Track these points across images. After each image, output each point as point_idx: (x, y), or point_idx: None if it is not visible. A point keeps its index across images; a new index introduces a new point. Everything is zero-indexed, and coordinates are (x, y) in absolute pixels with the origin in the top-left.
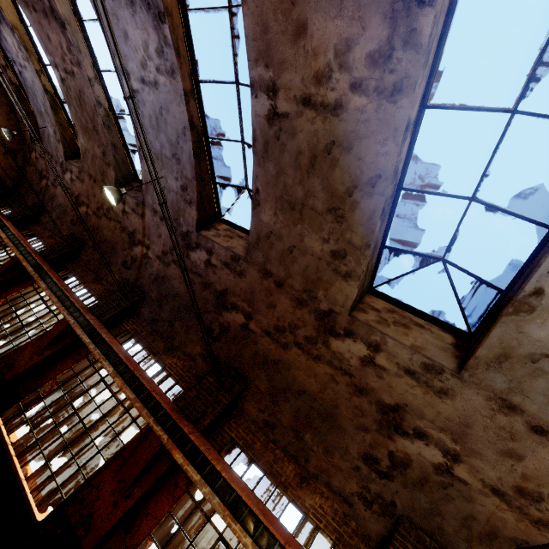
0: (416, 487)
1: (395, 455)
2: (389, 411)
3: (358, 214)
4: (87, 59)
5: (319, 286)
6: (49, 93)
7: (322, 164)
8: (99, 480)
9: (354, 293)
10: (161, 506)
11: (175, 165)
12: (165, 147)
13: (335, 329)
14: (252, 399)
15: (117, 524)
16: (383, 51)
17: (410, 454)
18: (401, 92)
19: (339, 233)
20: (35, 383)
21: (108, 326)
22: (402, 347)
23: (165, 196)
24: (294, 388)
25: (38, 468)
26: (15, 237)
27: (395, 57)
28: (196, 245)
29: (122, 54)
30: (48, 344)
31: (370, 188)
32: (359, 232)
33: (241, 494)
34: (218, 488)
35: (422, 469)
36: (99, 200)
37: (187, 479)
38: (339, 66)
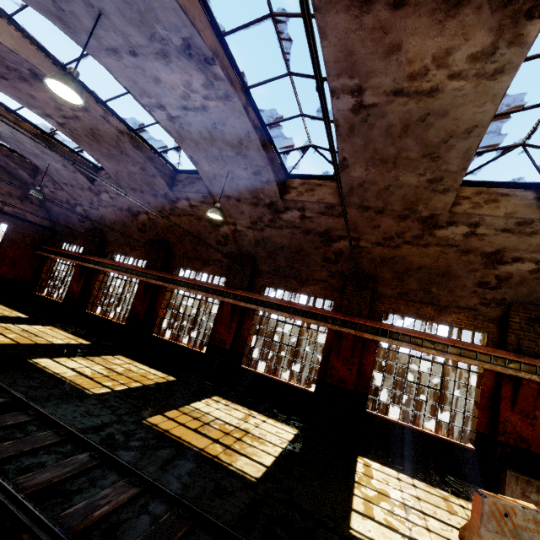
0: (518, 286)
1: (499, 276)
2: (492, 255)
3: (453, 152)
4: (90, 101)
5: (419, 204)
6: (38, 136)
7: (416, 129)
8: (331, 365)
9: (453, 200)
10: (369, 359)
11: (241, 160)
12: (225, 150)
13: (438, 225)
14: (383, 285)
15: (356, 375)
16: (485, 51)
17: (511, 271)
18: (501, 73)
19: (435, 168)
20: (242, 342)
21: (249, 290)
22: (498, 219)
23: (235, 184)
24: (413, 268)
25: (289, 375)
26: (117, 266)
27: (498, 53)
28: (285, 209)
29: (152, 94)
30: (230, 320)
31: (465, 135)
32: (455, 163)
33: (416, 336)
34: (400, 339)
35: (520, 276)
36: (157, 205)
37: (373, 342)
38: (436, 66)
